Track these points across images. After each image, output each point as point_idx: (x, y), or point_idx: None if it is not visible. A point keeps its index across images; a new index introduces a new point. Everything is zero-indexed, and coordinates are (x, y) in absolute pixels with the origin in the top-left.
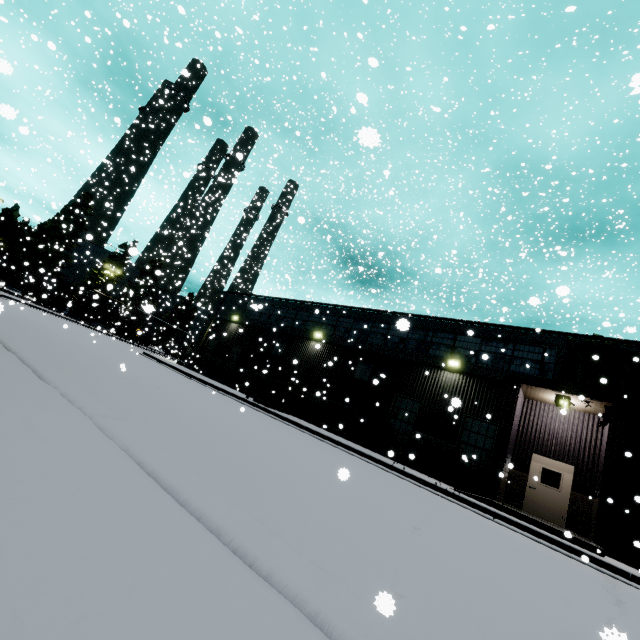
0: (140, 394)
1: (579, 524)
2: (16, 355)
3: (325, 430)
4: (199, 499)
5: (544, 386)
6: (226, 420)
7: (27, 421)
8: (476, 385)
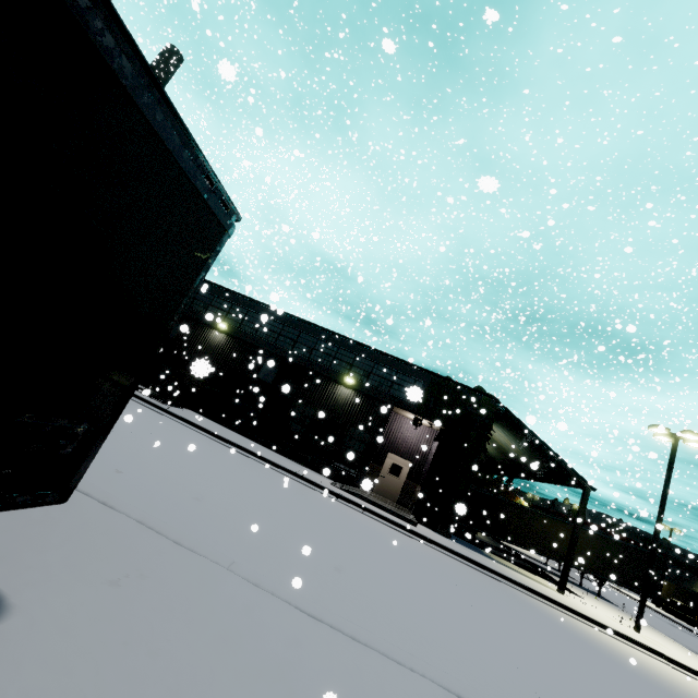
0: (115, 463)
1: (405, 500)
2: (94, 497)
3: (221, 425)
4: (322, 615)
5: (409, 410)
6: (179, 466)
7: (237, 596)
8: (363, 401)
